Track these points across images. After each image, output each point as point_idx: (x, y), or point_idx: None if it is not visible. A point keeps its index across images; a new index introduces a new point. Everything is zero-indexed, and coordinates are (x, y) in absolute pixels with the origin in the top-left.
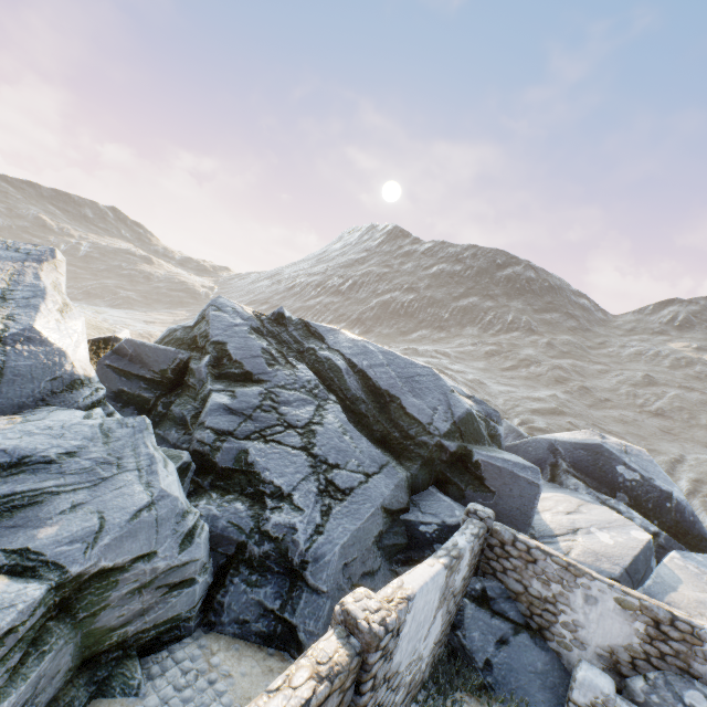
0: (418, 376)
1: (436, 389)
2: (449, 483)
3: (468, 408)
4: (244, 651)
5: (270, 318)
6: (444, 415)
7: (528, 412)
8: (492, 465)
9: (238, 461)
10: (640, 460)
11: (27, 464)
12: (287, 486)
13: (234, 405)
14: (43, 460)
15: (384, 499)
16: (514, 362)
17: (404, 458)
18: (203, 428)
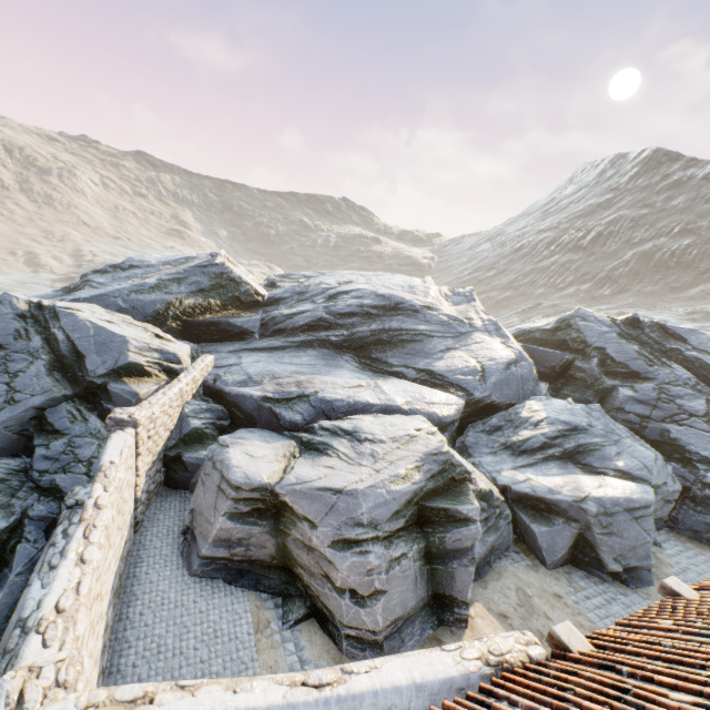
0: None
1: None
2: None
3: None
4: (701, 546)
5: (623, 323)
6: None
7: None
8: None
9: (661, 436)
10: None
11: (578, 430)
12: None
13: (639, 397)
14: (583, 428)
15: None
16: None
17: None
18: (624, 412)
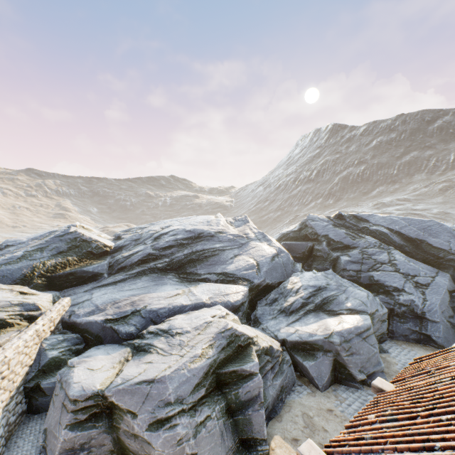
0: (428, 226)
1: (443, 231)
2: None
3: None
4: (411, 344)
5: (334, 218)
6: None
7: None
8: None
9: (370, 280)
10: None
11: (321, 289)
12: (399, 286)
13: (352, 260)
14: (324, 287)
15: (447, 286)
16: None
17: (441, 268)
18: (346, 270)
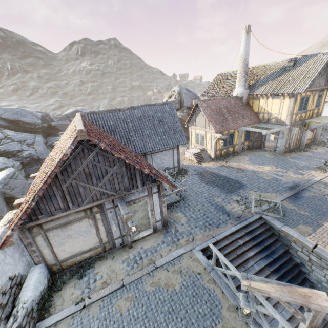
0: (18, 112)
1: (28, 113)
2: (51, 134)
3: (41, 114)
4: None
5: None
6: (37, 119)
7: (52, 111)
8: (58, 125)
9: None
10: (86, 110)
11: None
12: (20, 149)
13: None
14: None
15: (43, 140)
16: (30, 91)
17: (37, 134)
18: None
